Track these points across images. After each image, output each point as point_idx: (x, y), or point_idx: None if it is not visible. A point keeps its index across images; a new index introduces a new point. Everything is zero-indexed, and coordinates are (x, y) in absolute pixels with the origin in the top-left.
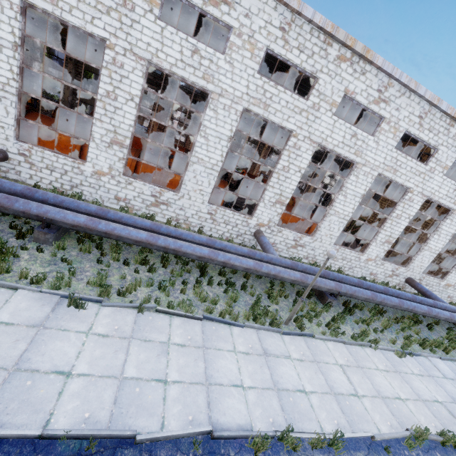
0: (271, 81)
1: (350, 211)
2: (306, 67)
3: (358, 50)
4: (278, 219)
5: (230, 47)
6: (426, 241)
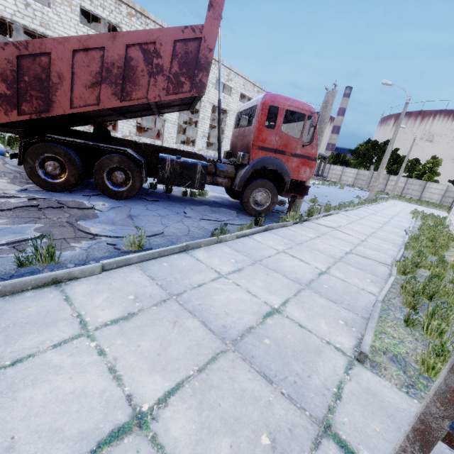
0: (92, 29)
1: (176, 118)
2: (111, 20)
3: (138, 10)
4: (135, 130)
5: (53, 3)
6: (223, 132)
